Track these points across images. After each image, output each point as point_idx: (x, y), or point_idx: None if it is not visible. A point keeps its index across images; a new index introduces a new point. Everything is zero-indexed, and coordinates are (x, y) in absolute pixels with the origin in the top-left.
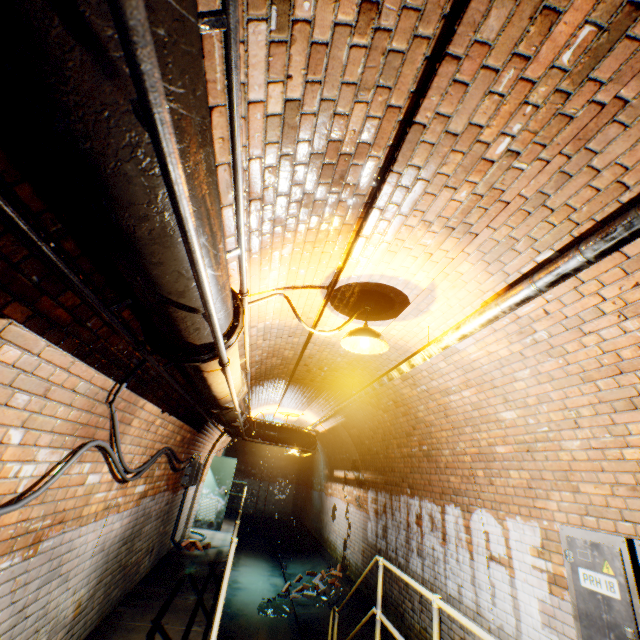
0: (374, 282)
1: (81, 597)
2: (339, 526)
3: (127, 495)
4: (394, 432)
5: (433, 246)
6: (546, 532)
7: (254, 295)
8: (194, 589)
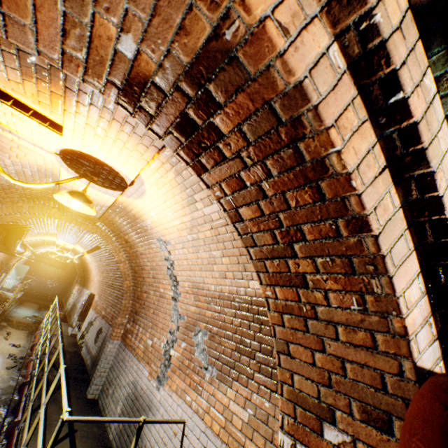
0: (64, 243)
1: None
2: (71, 299)
3: None
4: (87, 270)
5: (70, 244)
6: None
7: (37, 238)
8: (1, 301)
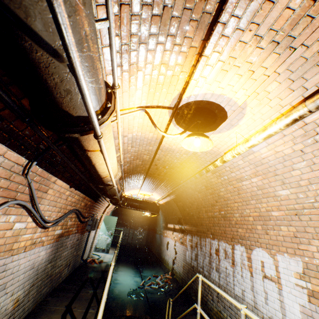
0: (206, 100)
1: (18, 296)
2: (170, 252)
3: (49, 236)
4: (204, 204)
5: (256, 63)
6: (307, 264)
7: (125, 110)
8: (92, 286)
